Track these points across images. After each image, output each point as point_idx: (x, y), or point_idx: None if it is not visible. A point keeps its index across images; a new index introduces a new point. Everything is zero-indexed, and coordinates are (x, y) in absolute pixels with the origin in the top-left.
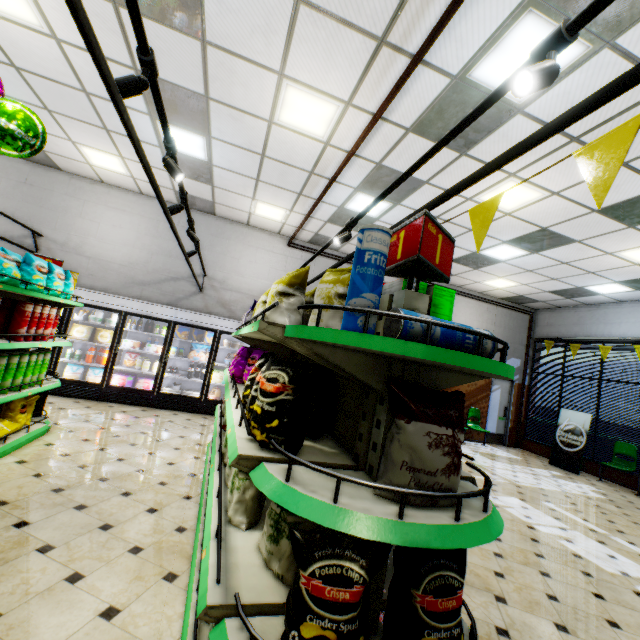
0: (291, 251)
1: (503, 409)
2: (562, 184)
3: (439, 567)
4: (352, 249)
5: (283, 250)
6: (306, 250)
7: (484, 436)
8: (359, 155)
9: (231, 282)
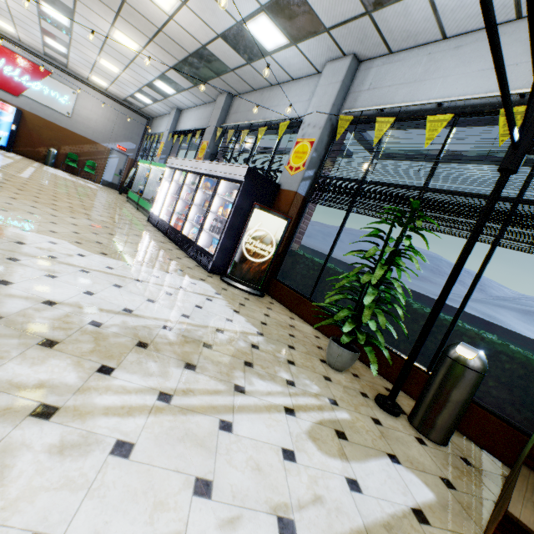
0: None
1: (120, 170)
2: None
3: None
4: None
5: None
6: None
7: (101, 181)
8: None
9: None
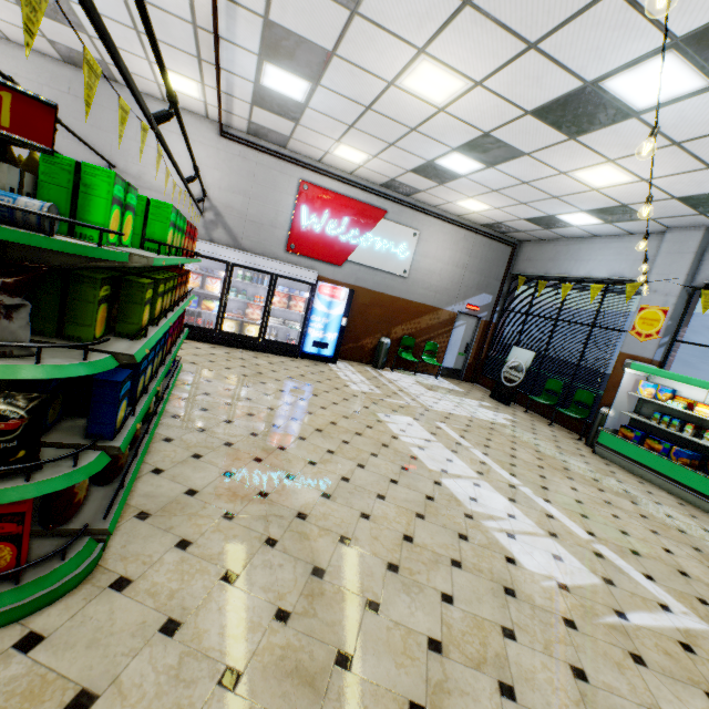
0: (226, 144)
1: (465, 345)
2: (480, 70)
3: (0, 403)
4: (300, 147)
5: (215, 141)
6: (245, 144)
7: (440, 370)
8: (236, 1)
9: (149, 179)
